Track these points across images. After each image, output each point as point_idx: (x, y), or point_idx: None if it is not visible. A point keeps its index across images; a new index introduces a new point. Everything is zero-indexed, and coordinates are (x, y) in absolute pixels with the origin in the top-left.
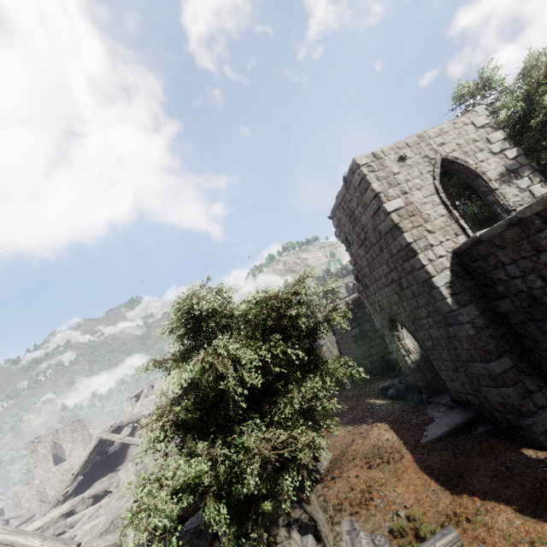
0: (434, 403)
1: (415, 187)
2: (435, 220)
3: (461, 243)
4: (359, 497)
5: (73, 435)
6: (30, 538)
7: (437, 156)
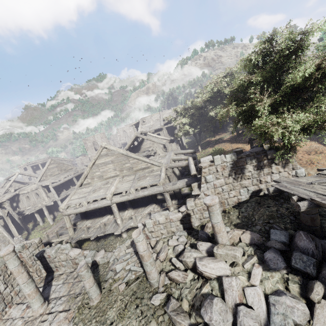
0: None
1: None
2: None
3: None
4: (305, 162)
5: (102, 139)
6: (144, 158)
7: None
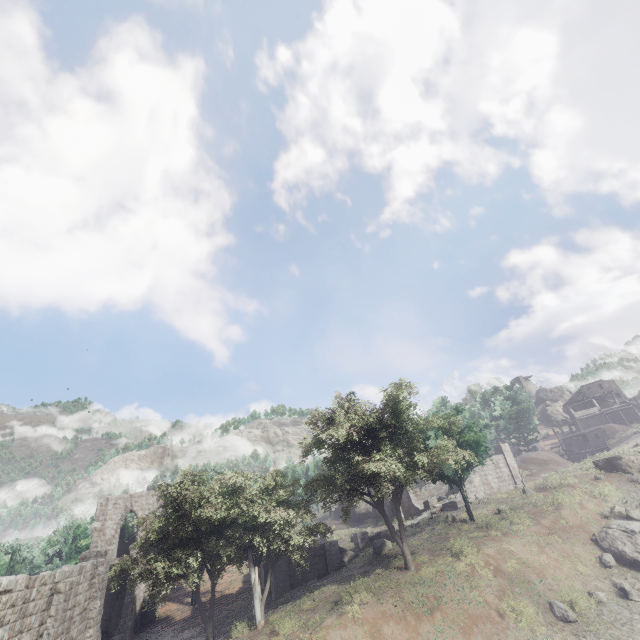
0: None
1: (111, 518)
2: (107, 536)
3: (109, 549)
4: None
5: None
6: None
7: (129, 507)
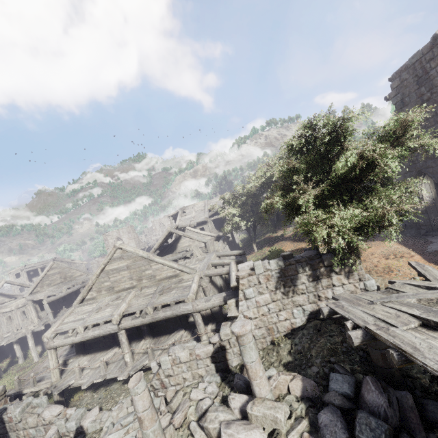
0: (431, 235)
1: None
2: None
3: None
4: (382, 270)
5: (129, 235)
6: (171, 262)
7: None
